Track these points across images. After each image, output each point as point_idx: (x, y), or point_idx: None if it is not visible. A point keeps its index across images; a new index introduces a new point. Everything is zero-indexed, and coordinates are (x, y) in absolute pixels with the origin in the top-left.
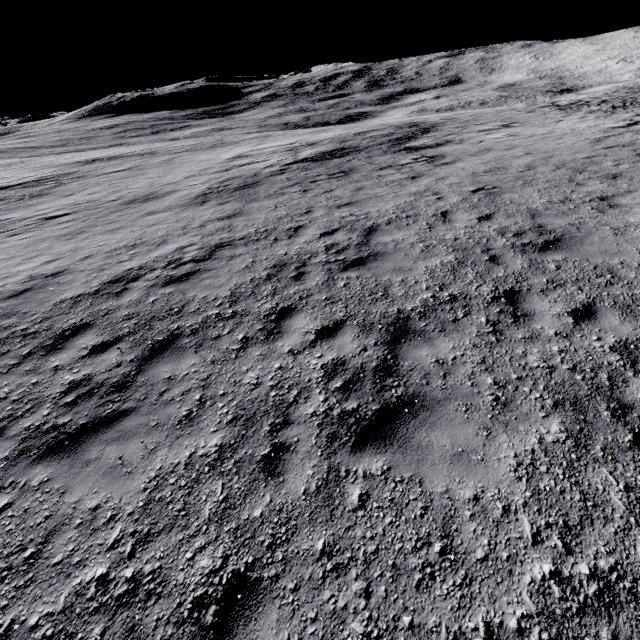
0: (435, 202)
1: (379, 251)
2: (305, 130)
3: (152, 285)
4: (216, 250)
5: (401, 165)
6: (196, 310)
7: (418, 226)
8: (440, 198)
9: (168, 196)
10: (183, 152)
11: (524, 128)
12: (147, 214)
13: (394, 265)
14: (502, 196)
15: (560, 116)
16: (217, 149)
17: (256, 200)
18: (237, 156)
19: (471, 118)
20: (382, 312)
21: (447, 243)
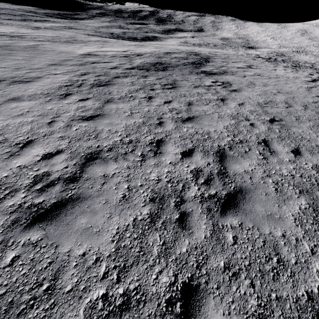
0: (251, 128)
1: (241, 186)
2: (129, 42)
3: (11, 223)
4: (86, 164)
5: (207, 86)
6: (74, 288)
7: (255, 155)
8: (252, 124)
9: (33, 82)
10: (45, 41)
11: (261, 71)
12: (12, 100)
13: (264, 209)
14: (292, 129)
15: (272, 66)
16: (71, 44)
17: (112, 101)
18: (88, 53)
19: (226, 56)
20: (294, 298)
21: (289, 181)
